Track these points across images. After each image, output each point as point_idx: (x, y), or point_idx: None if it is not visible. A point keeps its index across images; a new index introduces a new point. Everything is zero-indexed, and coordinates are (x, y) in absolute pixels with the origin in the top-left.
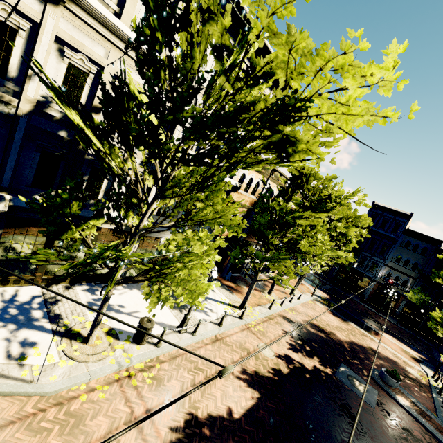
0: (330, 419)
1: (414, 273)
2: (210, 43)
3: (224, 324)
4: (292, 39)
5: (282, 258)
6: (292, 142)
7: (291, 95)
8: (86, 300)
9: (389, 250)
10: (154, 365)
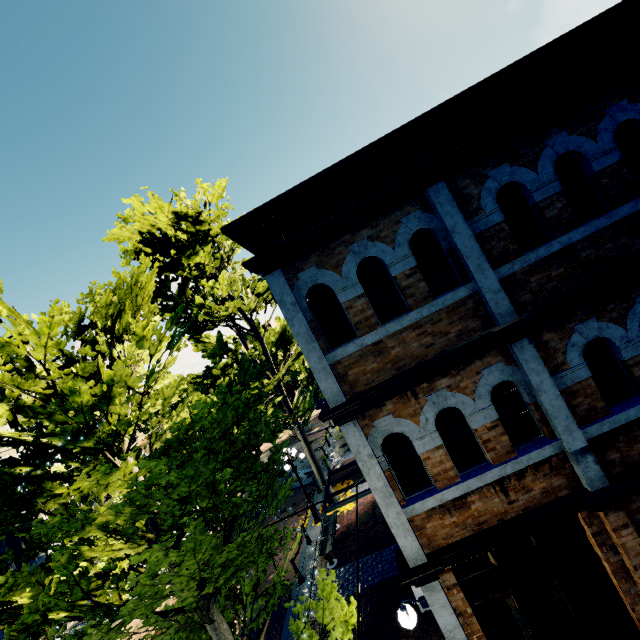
0: None
1: None
2: None
3: None
4: None
5: None
6: None
7: None
8: None
9: None
10: None
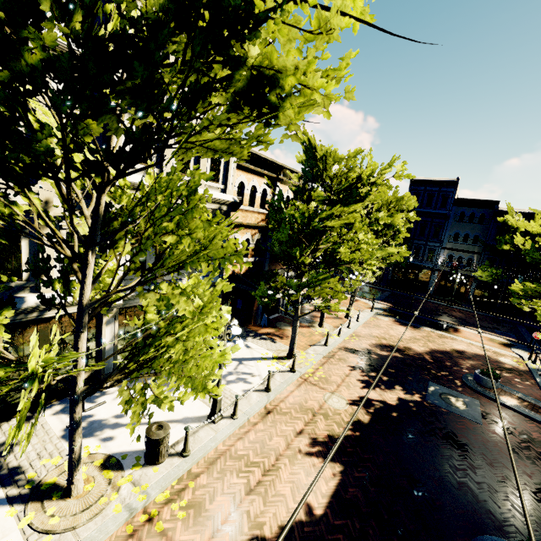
0: (437, 461)
1: (477, 248)
2: None
3: (273, 386)
4: None
5: (322, 278)
6: (270, 79)
7: None
8: (61, 427)
9: (443, 230)
10: (186, 486)
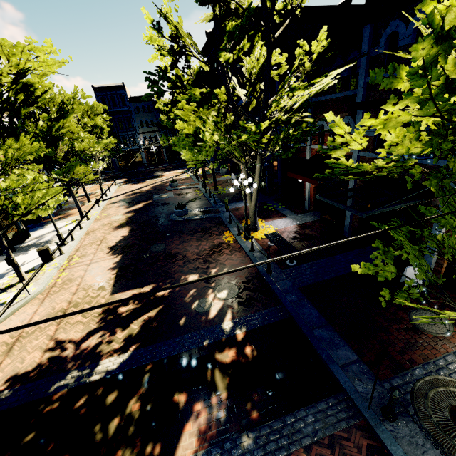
0: (160, 210)
1: (155, 128)
2: None
3: (83, 227)
4: None
5: (75, 164)
6: (30, 85)
7: (15, 64)
8: None
9: (133, 121)
10: (73, 257)
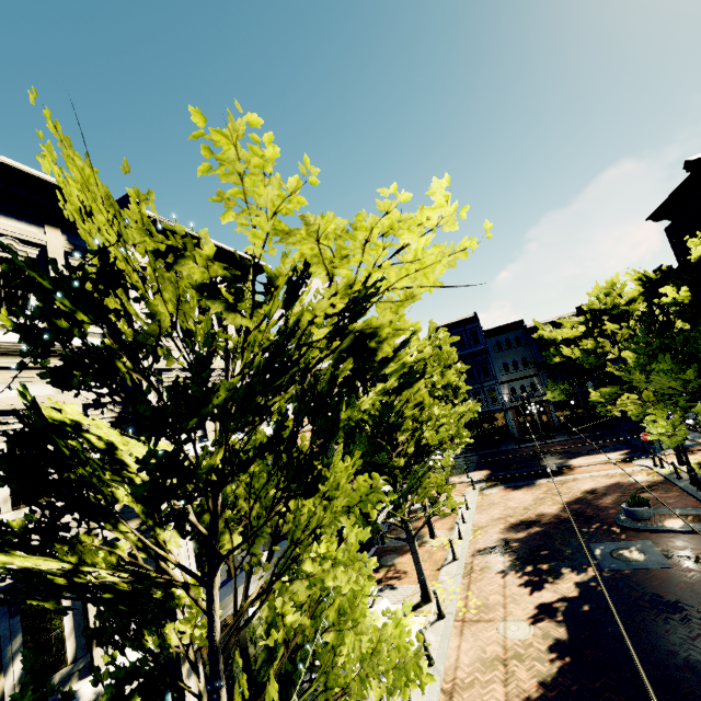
0: (667, 641)
1: (531, 370)
2: (191, 285)
3: (433, 653)
4: (314, 228)
5: (421, 475)
6: (370, 334)
7: (344, 285)
8: None
9: (490, 365)
10: None
